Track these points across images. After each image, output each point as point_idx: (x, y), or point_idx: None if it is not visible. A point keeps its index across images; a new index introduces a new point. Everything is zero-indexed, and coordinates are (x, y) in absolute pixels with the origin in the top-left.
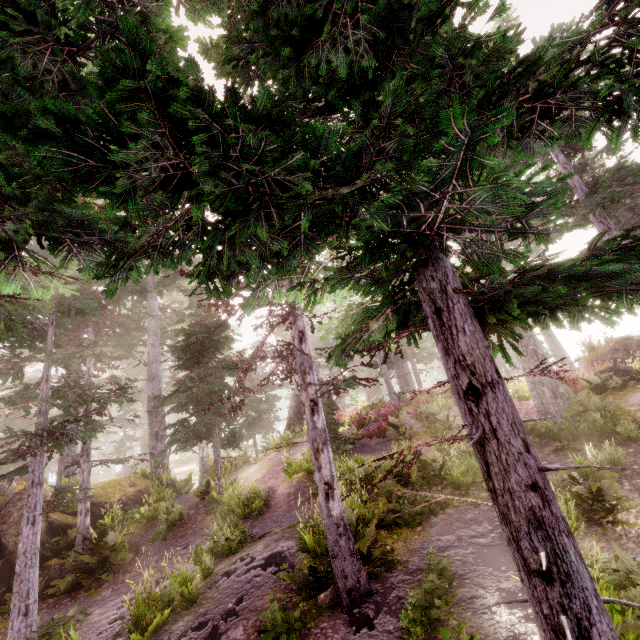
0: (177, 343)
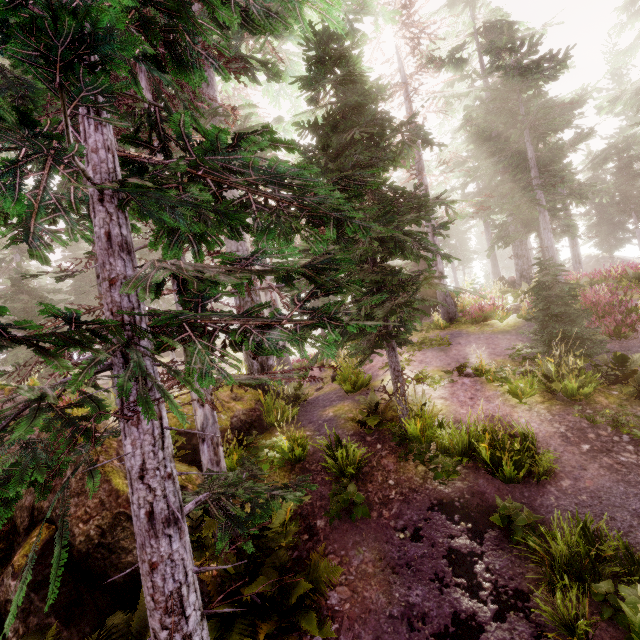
0: (324, 141)
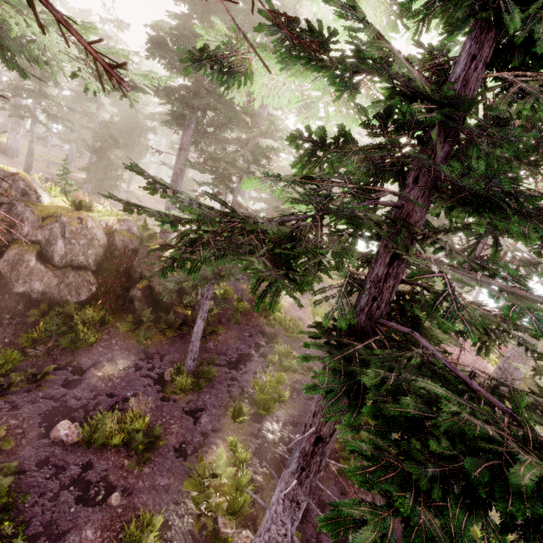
0: None
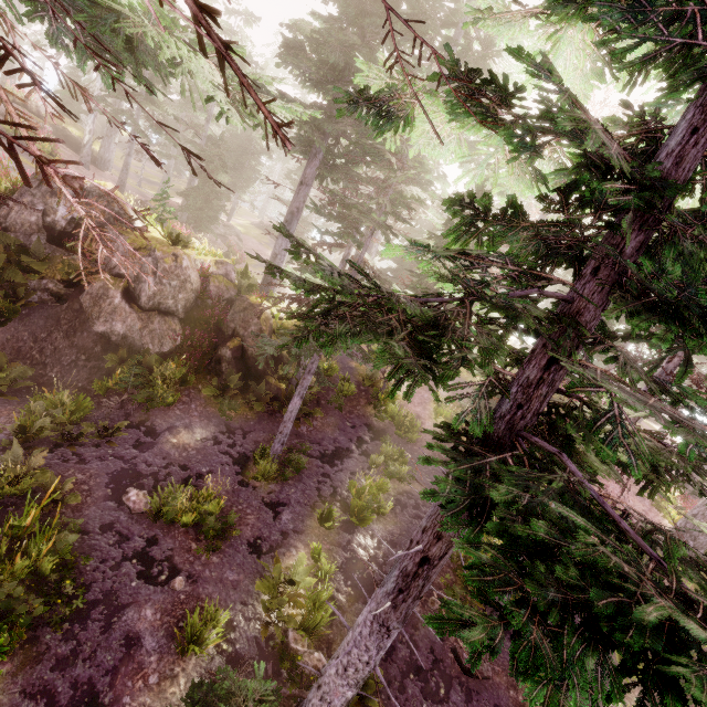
0: None
